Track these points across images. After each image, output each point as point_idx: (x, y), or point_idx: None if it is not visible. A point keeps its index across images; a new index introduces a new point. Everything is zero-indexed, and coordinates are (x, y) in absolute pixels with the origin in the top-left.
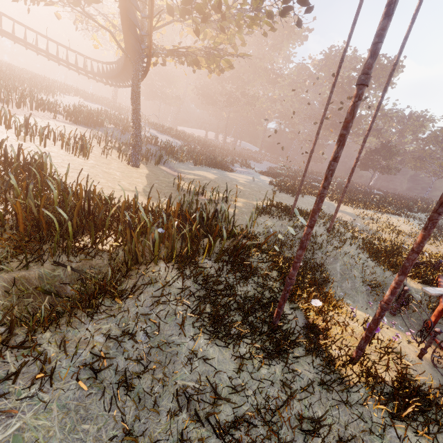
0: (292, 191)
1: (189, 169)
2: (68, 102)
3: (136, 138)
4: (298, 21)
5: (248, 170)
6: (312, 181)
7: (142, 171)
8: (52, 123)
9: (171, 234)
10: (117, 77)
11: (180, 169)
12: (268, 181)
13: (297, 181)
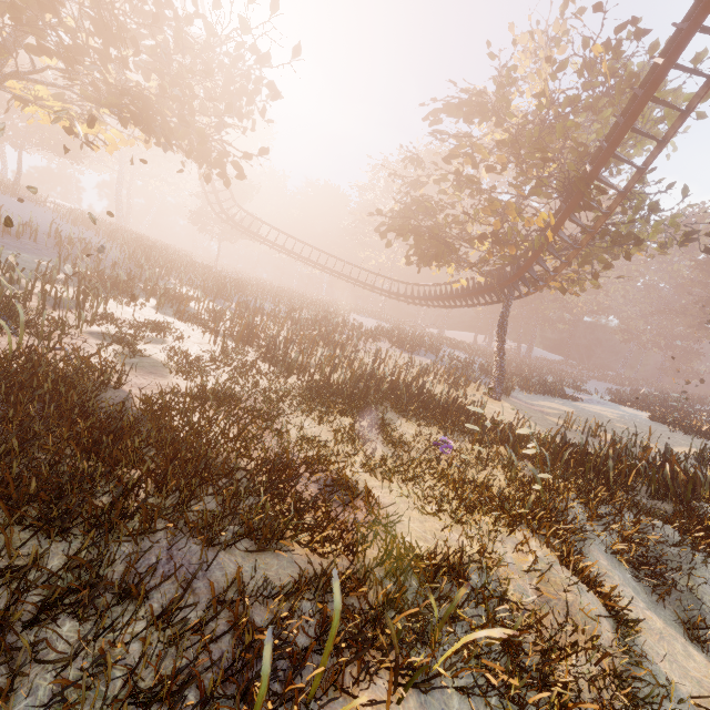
0: (699, 433)
1: (532, 400)
2: (357, 321)
3: (500, 370)
4: (705, 248)
5: (591, 397)
6: (709, 415)
7: (507, 405)
8: (397, 354)
9: (698, 477)
10: (437, 300)
11: (526, 401)
12: (642, 415)
13: (683, 415)
